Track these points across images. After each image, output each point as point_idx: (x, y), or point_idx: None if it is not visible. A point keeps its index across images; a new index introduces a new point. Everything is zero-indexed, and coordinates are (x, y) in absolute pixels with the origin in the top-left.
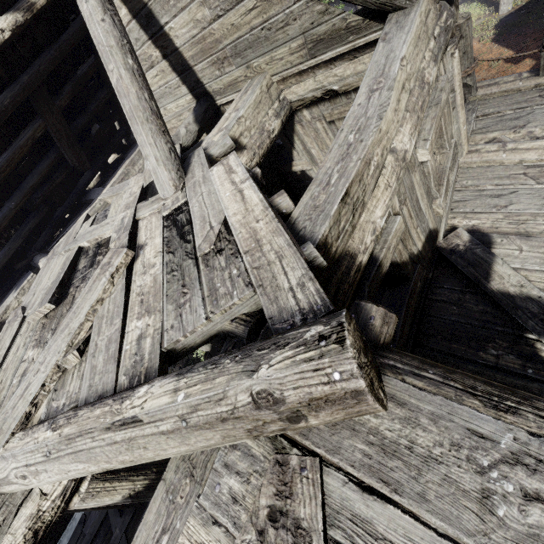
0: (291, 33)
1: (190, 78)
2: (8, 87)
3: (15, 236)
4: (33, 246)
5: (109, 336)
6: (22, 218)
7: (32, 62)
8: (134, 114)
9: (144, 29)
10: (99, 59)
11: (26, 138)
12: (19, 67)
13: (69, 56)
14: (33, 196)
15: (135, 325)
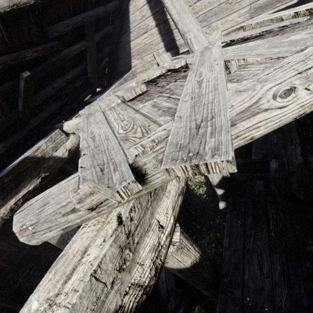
0: (243, 4)
1: (168, 37)
2: (81, 14)
3: (45, 110)
4: (48, 124)
5: (265, 48)
6: (52, 100)
7: (94, 8)
8: (184, 9)
9: (151, 9)
10: (116, 26)
11: (77, 47)
12: (88, 7)
13: (105, 18)
14: (63, 88)
15: (289, 38)
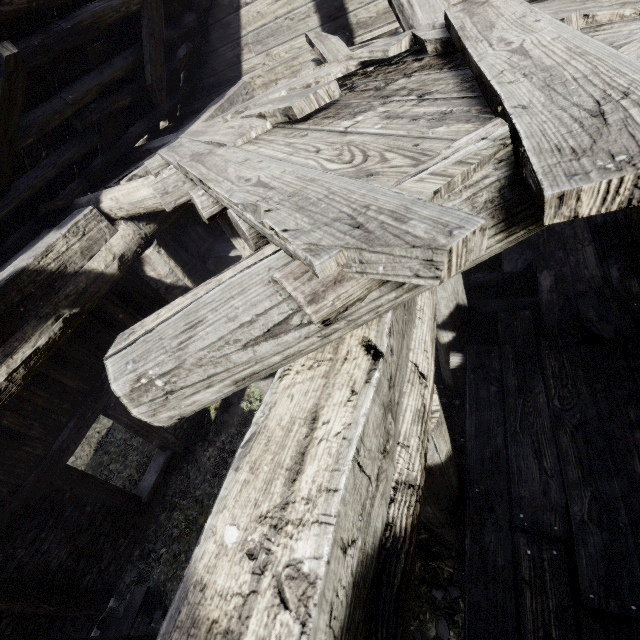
0: None
1: (331, 3)
2: None
3: (47, 162)
4: (55, 200)
5: None
6: (61, 138)
7: None
8: None
9: None
10: None
11: (120, 2)
12: None
13: None
14: (87, 109)
15: None
